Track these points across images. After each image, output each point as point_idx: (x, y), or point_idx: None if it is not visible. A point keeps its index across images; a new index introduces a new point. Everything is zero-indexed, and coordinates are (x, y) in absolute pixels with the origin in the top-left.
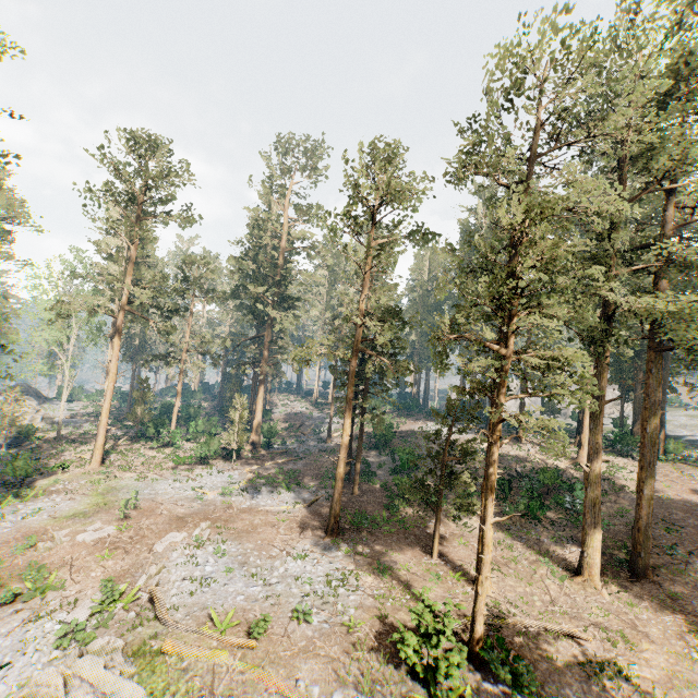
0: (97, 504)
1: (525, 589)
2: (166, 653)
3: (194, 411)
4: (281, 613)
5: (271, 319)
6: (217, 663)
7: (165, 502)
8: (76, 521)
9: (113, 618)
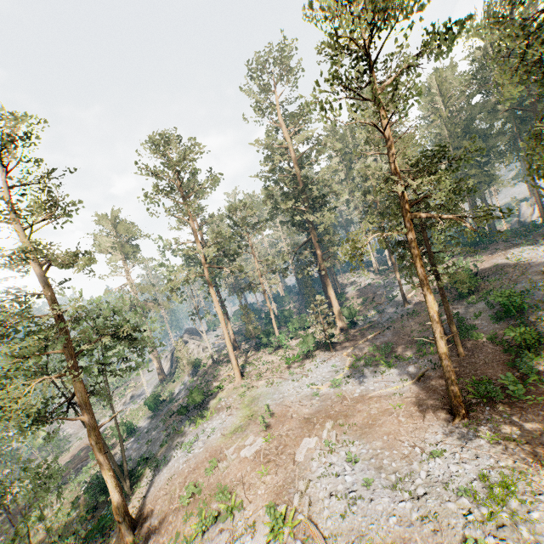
0: (247, 416)
1: None
2: None
3: (287, 313)
4: None
5: (309, 223)
6: None
7: (291, 404)
8: (237, 436)
9: None
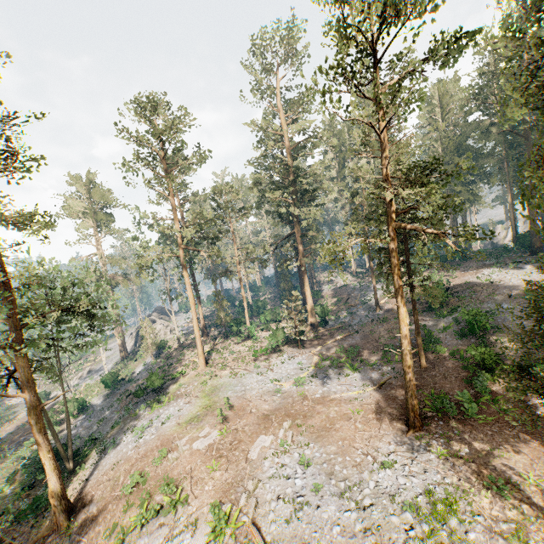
0: (205, 406)
1: None
2: None
3: (261, 304)
4: None
5: (295, 216)
6: None
7: (252, 398)
8: (192, 427)
9: None
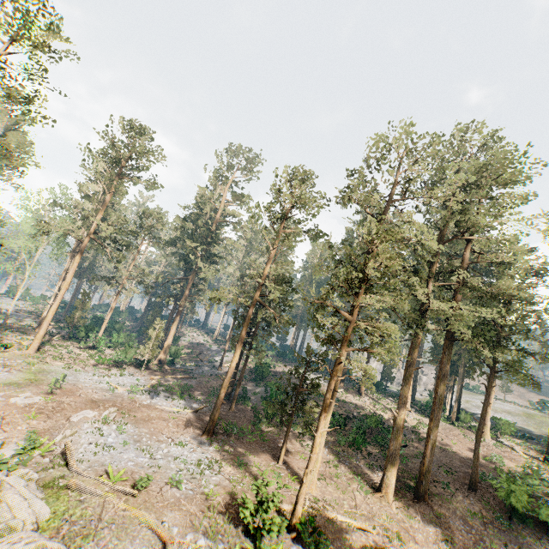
0: (30, 379)
1: (339, 495)
2: (69, 489)
3: (119, 326)
4: (160, 478)
5: (197, 267)
6: (106, 502)
7: (84, 388)
8: (12, 388)
9: (32, 460)
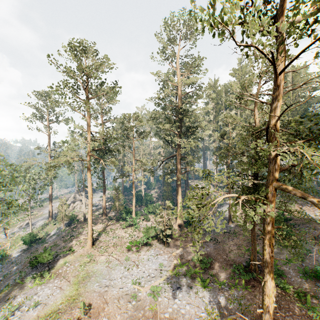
0: (69, 298)
1: None
2: None
3: (149, 198)
4: None
5: (178, 144)
6: None
7: (110, 299)
8: None
9: None
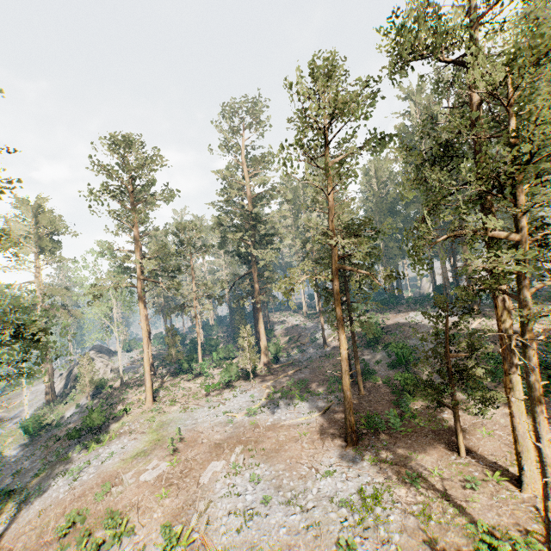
0: (153, 441)
1: None
2: None
3: (214, 342)
4: (325, 546)
5: (253, 257)
6: None
7: (204, 430)
8: (139, 461)
9: None
